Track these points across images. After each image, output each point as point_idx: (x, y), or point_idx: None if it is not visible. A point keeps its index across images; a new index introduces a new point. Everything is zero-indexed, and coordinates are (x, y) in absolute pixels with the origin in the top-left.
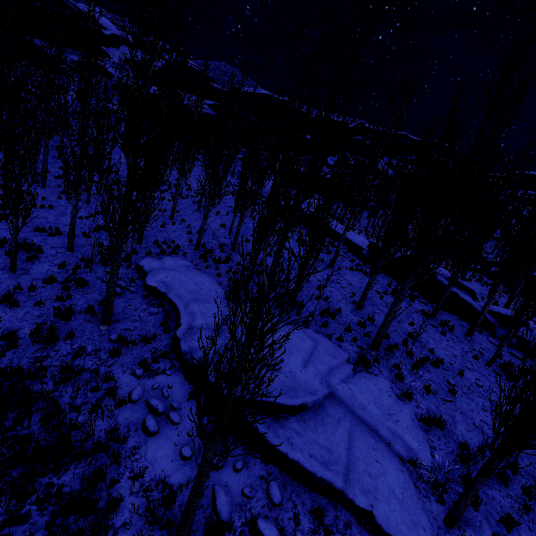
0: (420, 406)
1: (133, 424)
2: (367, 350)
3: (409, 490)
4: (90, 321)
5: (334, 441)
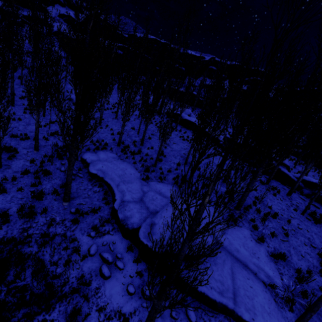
0: (269, 246)
1: (93, 271)
2: (233, 210)
3: (272, 304)
4: (55, 199)
5: (224, 276)
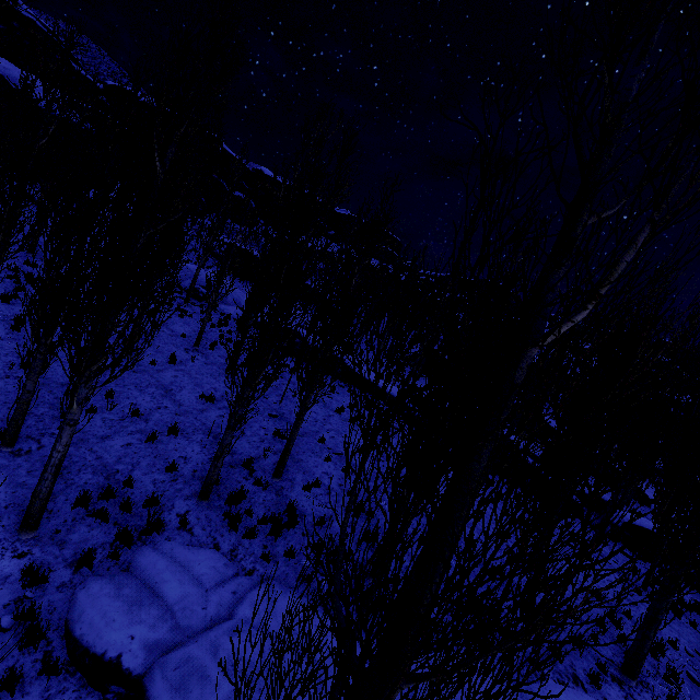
0: None
1: None
2: (624, 681)
3: None
4: None
5: None
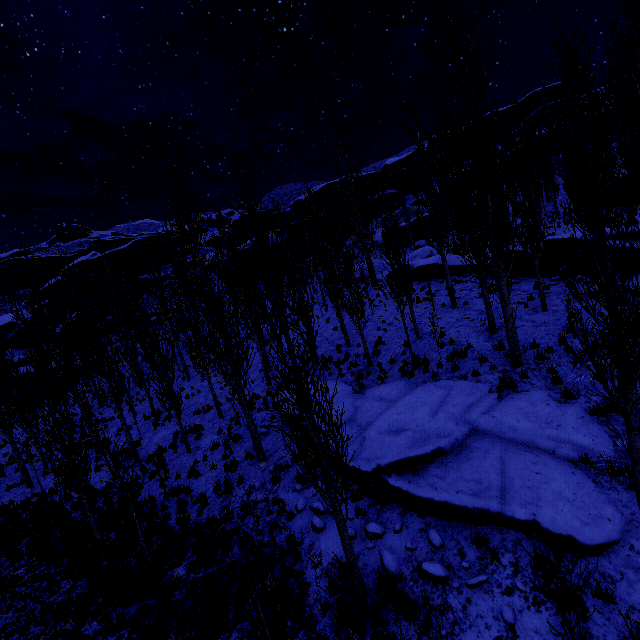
0: (591, 400)
1: (305, 528)
2: (511, 371)
3: (584, 488)
4: (251, 464)
5: (482, 471)
